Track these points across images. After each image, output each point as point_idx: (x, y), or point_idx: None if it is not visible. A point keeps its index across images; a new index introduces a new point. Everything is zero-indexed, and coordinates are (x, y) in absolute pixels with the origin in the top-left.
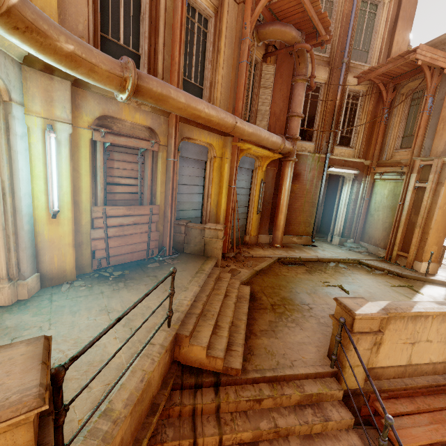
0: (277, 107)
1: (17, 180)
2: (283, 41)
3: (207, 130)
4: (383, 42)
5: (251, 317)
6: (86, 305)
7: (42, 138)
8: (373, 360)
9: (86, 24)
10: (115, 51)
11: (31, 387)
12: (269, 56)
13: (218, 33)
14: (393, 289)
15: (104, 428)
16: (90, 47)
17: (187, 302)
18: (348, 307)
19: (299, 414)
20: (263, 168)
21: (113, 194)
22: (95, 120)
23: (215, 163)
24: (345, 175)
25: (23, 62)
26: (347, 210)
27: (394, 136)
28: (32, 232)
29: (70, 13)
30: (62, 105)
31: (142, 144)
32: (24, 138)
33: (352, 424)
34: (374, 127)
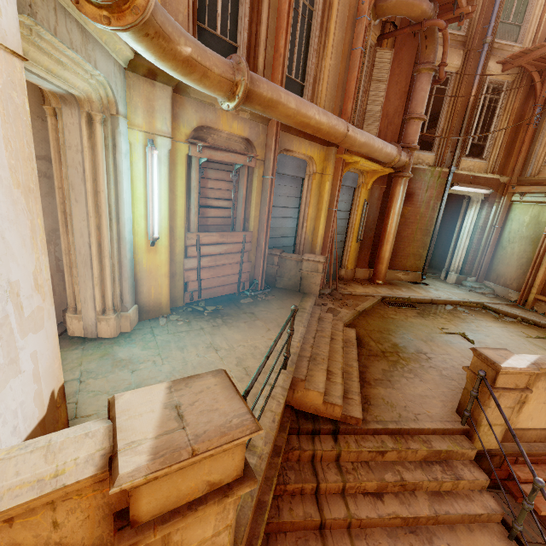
0: (390, 107)
1: (121, 203)
2: (409, 17)
3: (308, 140)
4: (545, 12)
5: (361, 364)
6: (191, 341)
7: (143, 155)
8: (513, 420)
9: (185, 13)
10: (211, 43)
11: (243, 414)
12: (386, 37)
13: (327, 11)
14: (529, 341)
15: (252, 461)
16: (204, 46)
17: (297, 344)
18: (490, 359)
19: (426, 470)
20: (367, 186)
21: (205, 219)
22: (191, 131)
23: (314, 180)
24: (472, 196)
25: (127, 67)
26: (470, 241)
27: (545, 144)
28: (132, 261)
29: (170, 1)
30: (163, 116)
31: (239, 159)
32: (127, 156)
33: (486, 485)
34: (519, 132)
